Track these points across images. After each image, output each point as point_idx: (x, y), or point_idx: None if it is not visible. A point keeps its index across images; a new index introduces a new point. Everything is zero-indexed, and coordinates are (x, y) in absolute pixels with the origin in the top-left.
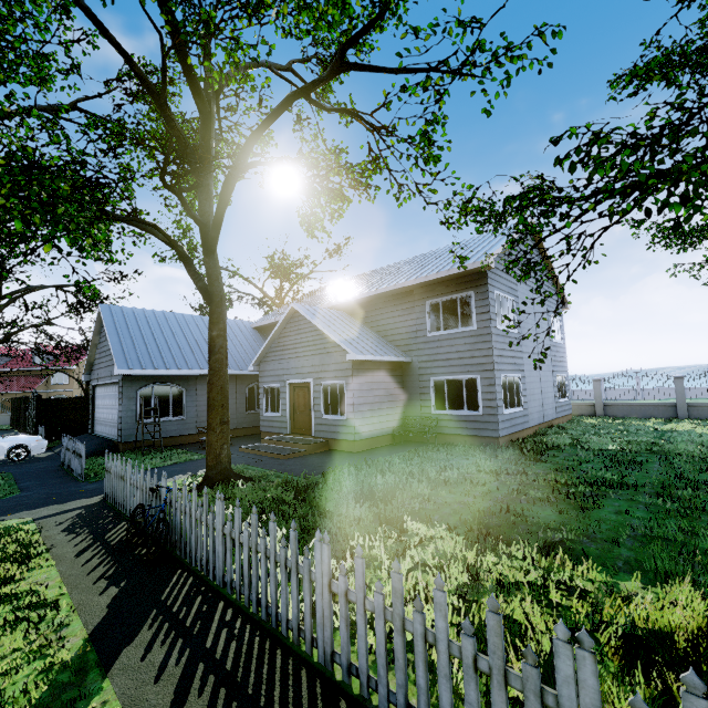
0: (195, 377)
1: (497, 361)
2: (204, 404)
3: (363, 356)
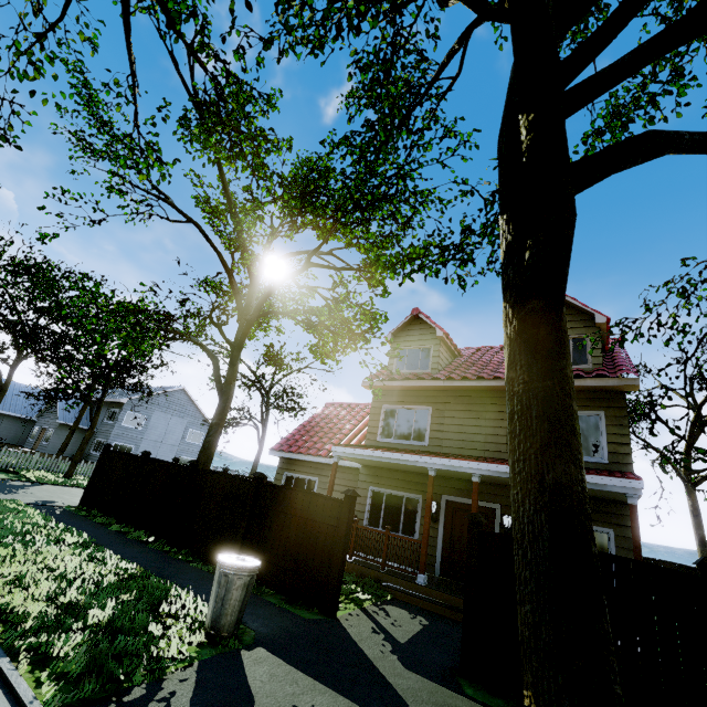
0: (5, 415)
1: (114, 436)
2: (4, 428)
3: (63, 422)
